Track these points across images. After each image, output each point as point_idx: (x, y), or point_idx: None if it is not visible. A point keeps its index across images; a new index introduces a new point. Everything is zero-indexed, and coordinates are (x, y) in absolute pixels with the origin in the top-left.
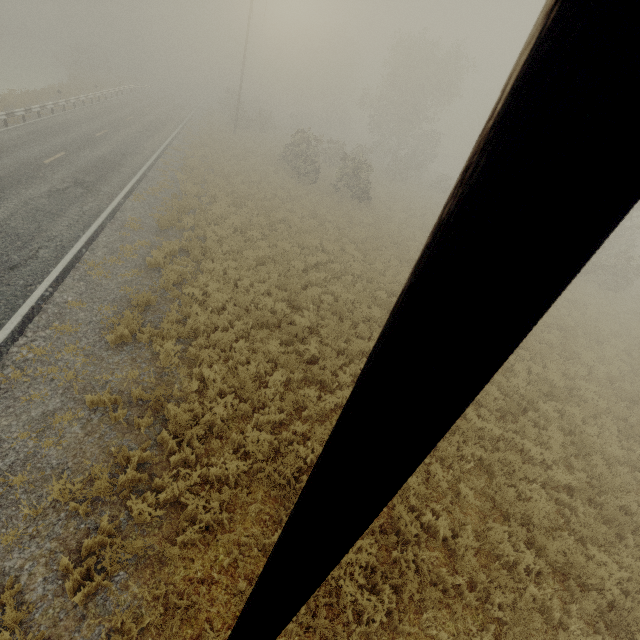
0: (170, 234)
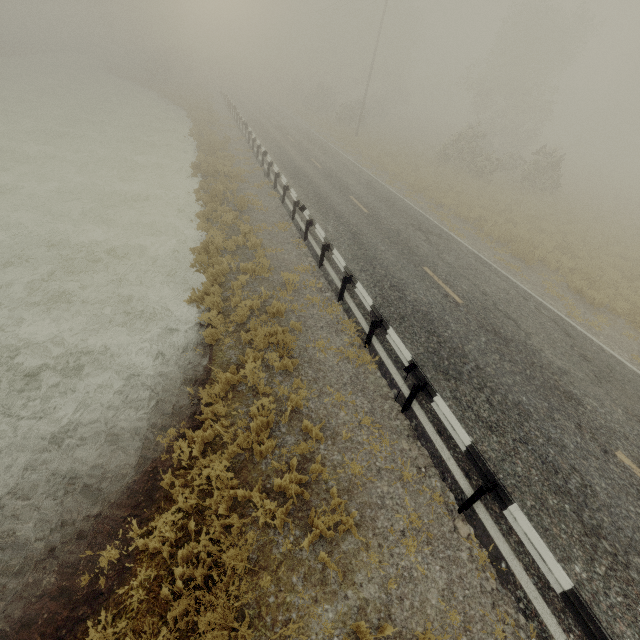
0: (537, 268)
